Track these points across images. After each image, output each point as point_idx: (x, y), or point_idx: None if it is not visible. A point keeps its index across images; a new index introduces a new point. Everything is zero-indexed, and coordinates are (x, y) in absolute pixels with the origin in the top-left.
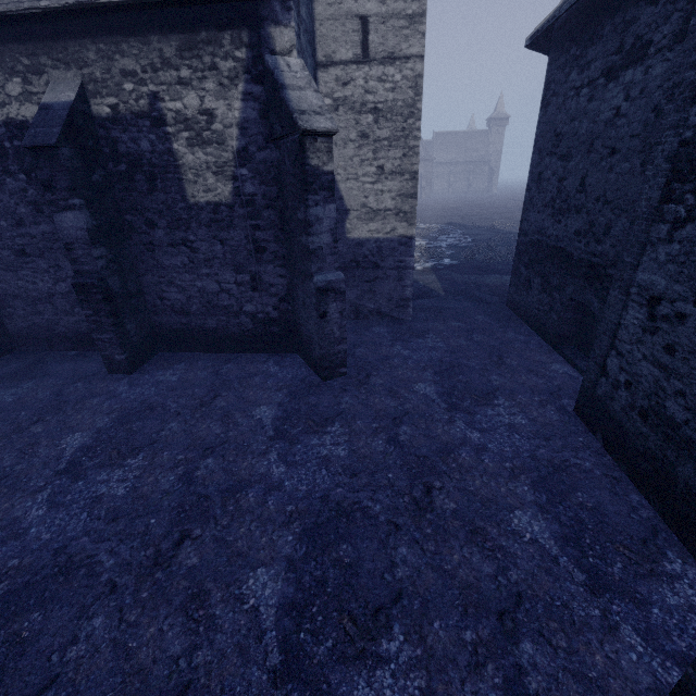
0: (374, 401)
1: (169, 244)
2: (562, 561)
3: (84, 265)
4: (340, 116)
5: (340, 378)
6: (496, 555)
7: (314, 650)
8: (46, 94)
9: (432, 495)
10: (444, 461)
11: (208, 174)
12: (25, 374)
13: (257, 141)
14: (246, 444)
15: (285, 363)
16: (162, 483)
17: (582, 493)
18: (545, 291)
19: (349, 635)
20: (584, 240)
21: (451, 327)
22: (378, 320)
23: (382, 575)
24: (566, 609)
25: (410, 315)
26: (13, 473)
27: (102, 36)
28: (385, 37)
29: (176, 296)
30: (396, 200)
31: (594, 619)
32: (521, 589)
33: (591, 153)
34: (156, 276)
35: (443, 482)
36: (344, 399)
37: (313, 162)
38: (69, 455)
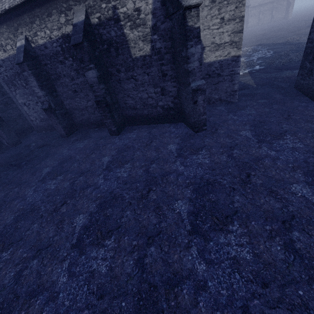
0: (220, 140)
1: (126, 79)
2: None
3: (97, 93)
4: None
5: (203, 131)
6: (282, 201)
7: (203, 226)
8: (74, 19)
9: (250, 177)
10: (256, 164)
11: (139, 42)
12: (84, 138)
13: (160, 19)
14: (166, 159)
15: (177, 127)
16: (138, 172)
17: None
18: None
19: (216, 223)
20: None
21: (260, 103)
22: (220, 103)
23: (228, 205)
24: None
25: (236, 99)
26: (90, 169)
27: None
28: None
29: (131, 102)
30: (230, 36)
31: None
32: (294, 214)
33: None
34: (122, 94)
35: (255, 172)
36: (206, 140)
37: (190, 24)
38: (105, 164)
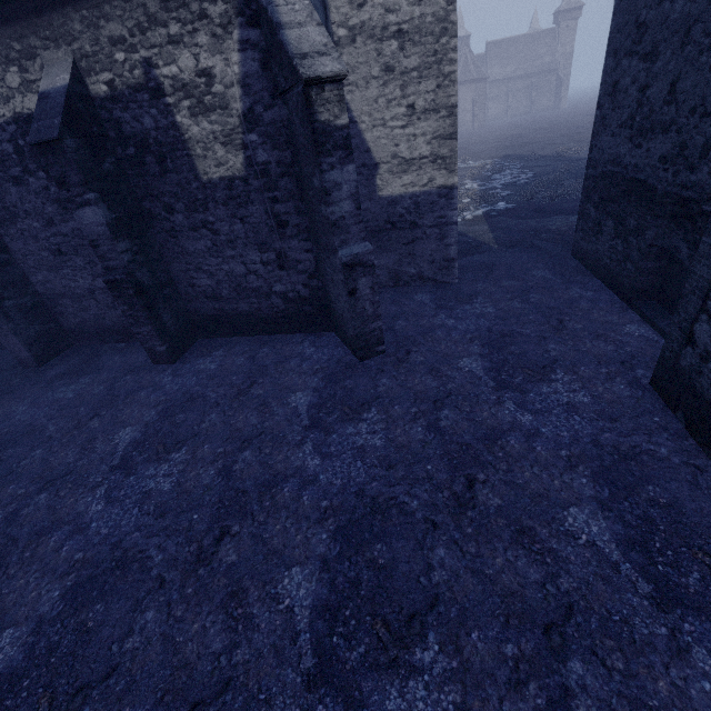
0: (414, 382)
1: (190, 228)
2: (624, 569)
3: (111, 261)
4: (359, 49)
5: (378, 357)
6: (545, 559)
7: (347, 656)
8: (42, 80)
9: (474, 489)
10: (489, 450)
11: (216, 146)
12: (82, 369)
13: (262, 99)
14: (281, 435)
15: (321, 343)
16: (203, 478)
17: (654, 486)
18: (619, 237)
19: (382, 642)
20: (672, 169)
21: (504, 288)
22: (421, 285)
23: (417, 579)
24: (625, 625)
25: (456, 277)
26: (76, 469)
27: (83, 0)
28: None
29: (206, 282)
30: (432, 144)
31: (659, 638)
32: (572, 600)
33: (686, 46)
34: (183, 263)
35: (487, 474)
36: (381, 381)
37: (323, 117)
38: (121, 450)
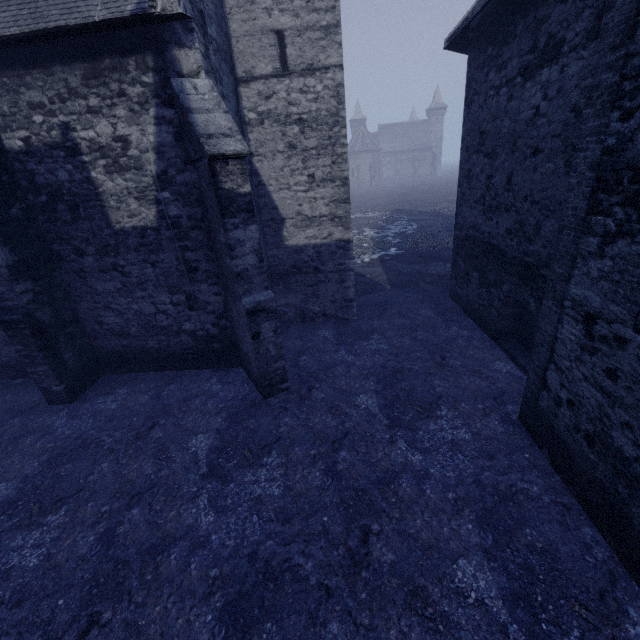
0: (314, 421)
1: (100, 270)
2: (512, 631)
3: (8, 302)
4: (267, 129)
5: (282, 395)
6: (438, 626)
7: None
8: None
9: (369, 543)
10: (383, 495)
11: (130, 199)
12: None
13: (175, 164)
14: (176, 486)
15: (228, 380)
16: (80, 546)
17: (530, 529)
18: (483, 286)
19: None
20: (516, 239)
21: (396, 325)
22: (325, 321)
23: None
24: None
25: (355, 315)
26: None
27: (4, 70)
28: (302, 49)
29: (114, 320)
30: (330, 206)
31: None
32: None
33: (514, 152)
34: (91, 302)
35: (381, 524)
36: (283, 420)
37: (227, 185)
38: None
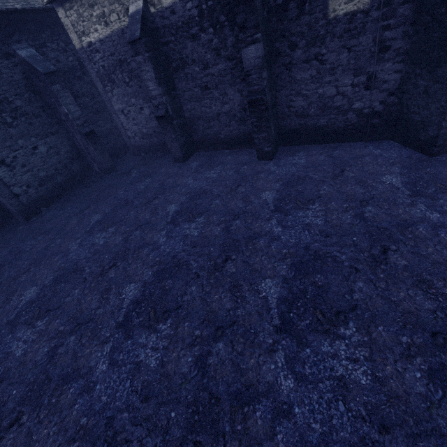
0: None
1: (303, 61)
2: None
3: (255, 86)
4: None
5: None
6: None
7: None
8: None
9: None
10: None
11: None
12: (211, 163)
13: None
14: (391, 199)
15: (384, 147)
16: (344, 219)
17: None
18: None
19: None
20: None
21: None
22: None
23: None
24: None
25: None
26: (248, 210)
27: None
28: None
29: (300, 103)
30: None
31: None
32: None
33: None
34: (288, 90)
35: None
36: None
37: None
38: (271, 202)
